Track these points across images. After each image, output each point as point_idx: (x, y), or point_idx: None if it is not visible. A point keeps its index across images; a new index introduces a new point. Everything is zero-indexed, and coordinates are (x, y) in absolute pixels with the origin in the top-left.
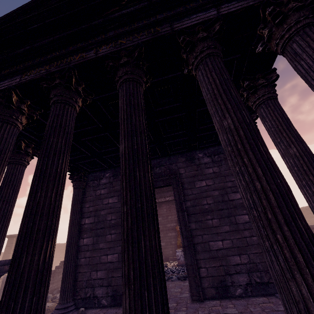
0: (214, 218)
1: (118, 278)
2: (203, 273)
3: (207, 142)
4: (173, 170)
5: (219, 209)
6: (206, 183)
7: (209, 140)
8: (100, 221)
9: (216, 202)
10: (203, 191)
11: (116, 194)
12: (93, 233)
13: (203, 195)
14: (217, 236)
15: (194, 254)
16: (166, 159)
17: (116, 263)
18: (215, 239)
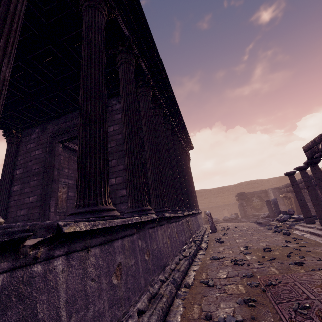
0: (113, 159)
1: (35, 214)
2: None
3: (113, 85)
4: None
5: (119, 151)
6: (113, 128)
7: (114, 83)
8: (27, 170)
9: (117, 145)
10: (110, 136)
11: (41, 146)
12: (21, 181)
13: (109, 139)
14: (112, 174)
15: None
16: None
17: (35, 203)
18: (110, 177)
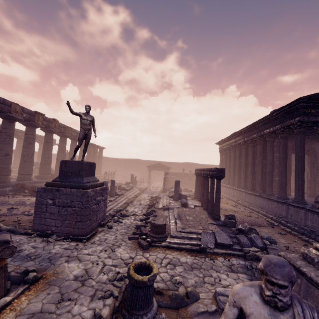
0: None
1: None
2: (316, 190)
3: None
4: (312, 148)
5: None
6: None
7: None
8: None
9: None
10: None
11: None
12: None
13: None
14: None
15: (315, 184)
16: (309, 141)
17: None
18: None
